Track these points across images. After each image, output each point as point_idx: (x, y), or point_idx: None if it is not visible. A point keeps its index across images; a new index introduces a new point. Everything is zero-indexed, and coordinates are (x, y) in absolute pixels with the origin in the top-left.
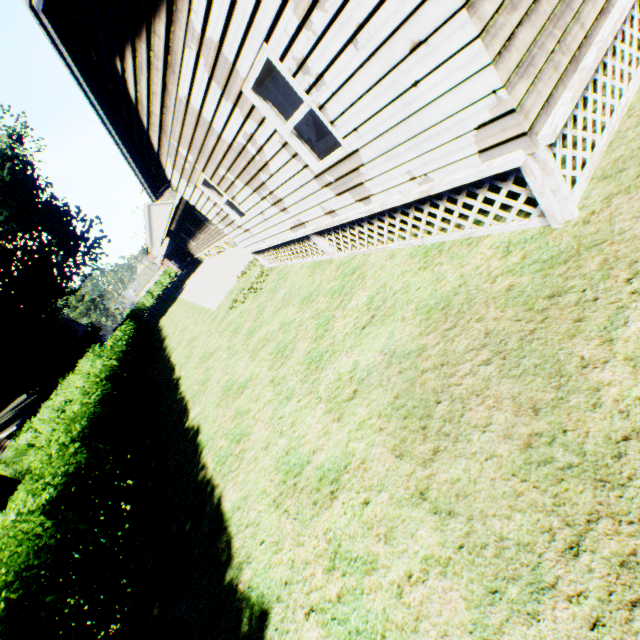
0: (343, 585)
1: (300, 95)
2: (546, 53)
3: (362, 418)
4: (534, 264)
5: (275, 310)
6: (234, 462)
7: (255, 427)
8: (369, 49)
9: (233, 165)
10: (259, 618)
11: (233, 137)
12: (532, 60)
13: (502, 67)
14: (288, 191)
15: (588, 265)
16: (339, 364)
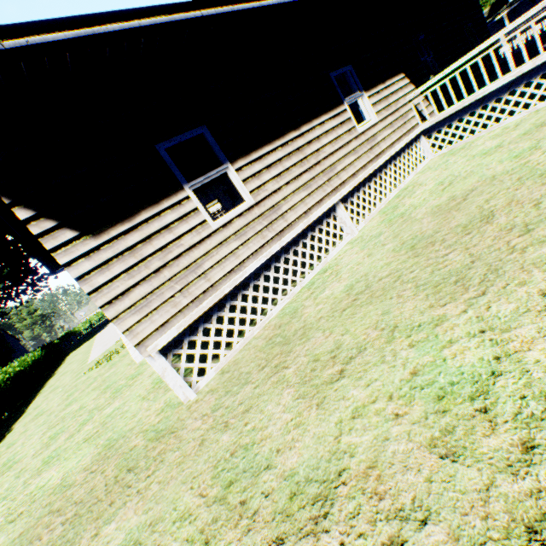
0: None
1: None
2: (166, 297)
3: None
4: (155, 431)
5: (93, 388)
6: None
7: None
8: None
9: None
10: None
11: None
12: (149, 302)
13: (113, 309)
14: None
15: (157, 449)
16: (47, 474)
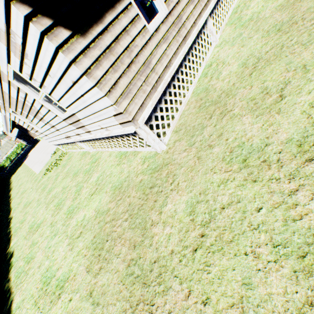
0: None
1: (37, 88)
2: (138, 86)
3: (80, 249)
4: (150, 170)
5: (62, 178)
6: (24, 276)
7: (38, 253)
8: (56, 78)
9: (23, 108)
10: None
11: (16, 97)
12: (130, 90)
13: (112, 96)
14: (55, 123)
15: (163, 174)
16: (79, 215)
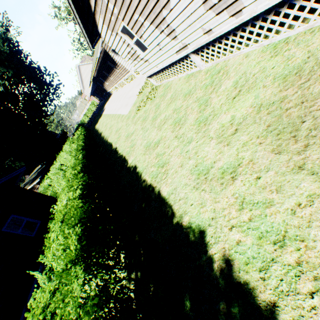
0: (251, 214)
1: None
2: None
3: (245, 141)
4: None
5: (167, 104)
6: (162, 176)
7: (171, 159)
8: None
9: (144, 8)
10: (199, 234)
11: None
12: None
13: None
14: (180, 21)
15: None
16: (220, 119)
